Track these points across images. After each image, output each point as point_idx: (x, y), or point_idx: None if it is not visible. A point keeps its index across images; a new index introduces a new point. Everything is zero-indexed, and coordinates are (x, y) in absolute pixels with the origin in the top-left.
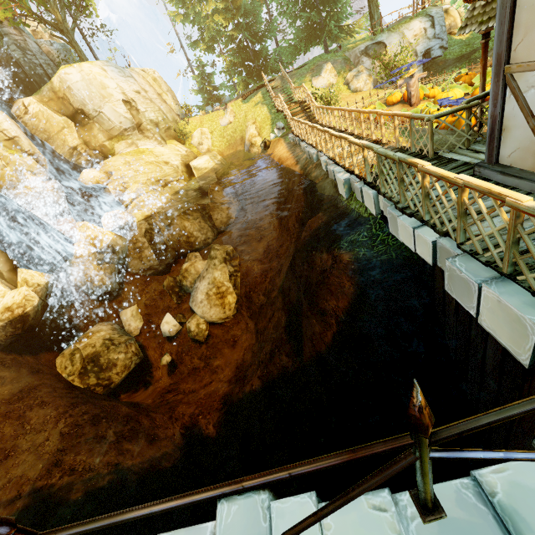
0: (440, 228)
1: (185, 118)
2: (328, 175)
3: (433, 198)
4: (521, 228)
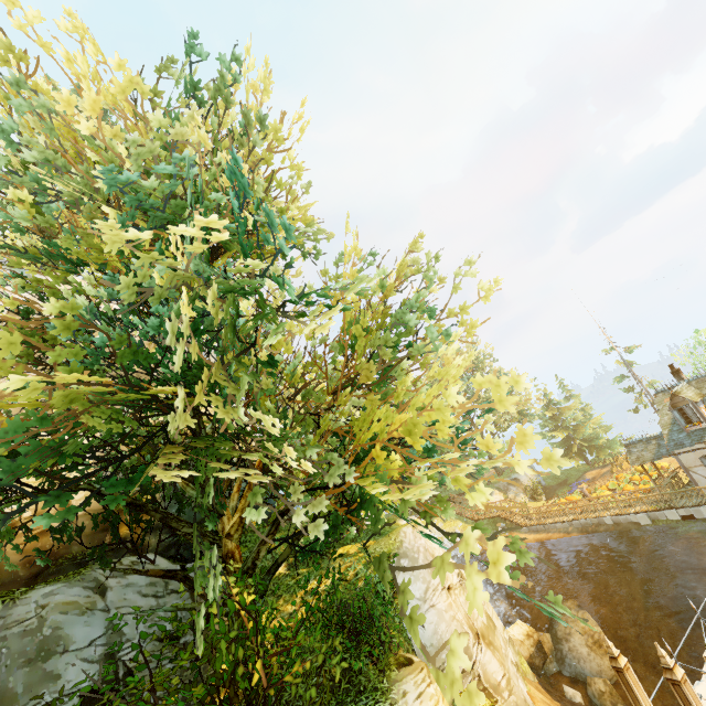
0: None
1: None
2: (617, 524)
3: None
4: None
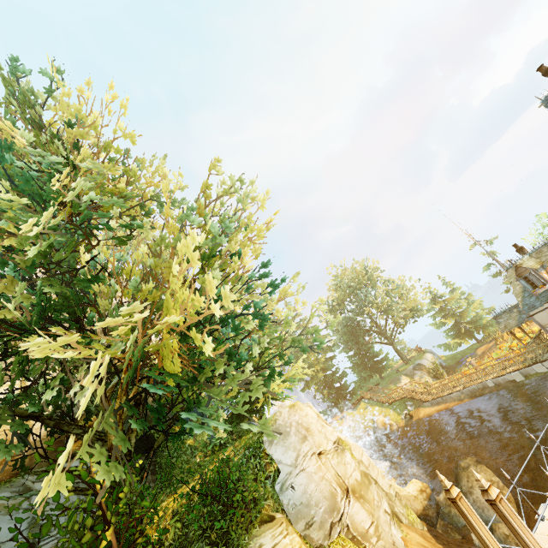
0: None
1: None
2: (498, 385)
3: None
4: None
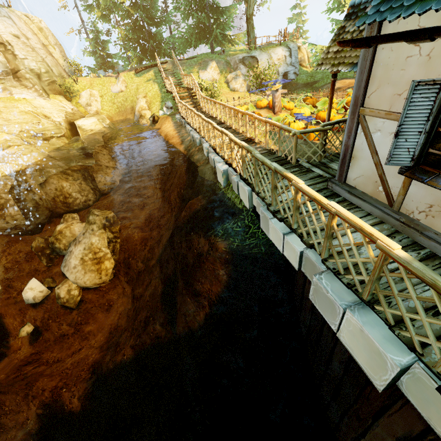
0: (306, 239)
1: (74, 76)
2: (208, 161)
3: (303, 213)
4: (386, 269)
